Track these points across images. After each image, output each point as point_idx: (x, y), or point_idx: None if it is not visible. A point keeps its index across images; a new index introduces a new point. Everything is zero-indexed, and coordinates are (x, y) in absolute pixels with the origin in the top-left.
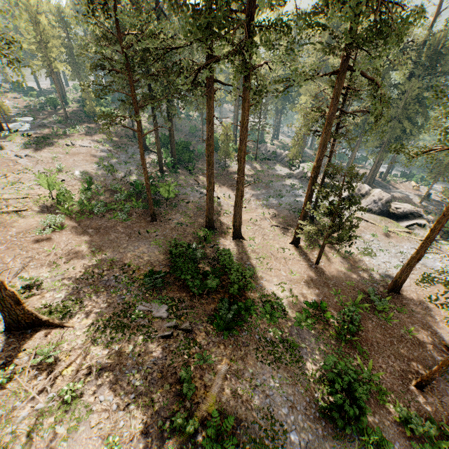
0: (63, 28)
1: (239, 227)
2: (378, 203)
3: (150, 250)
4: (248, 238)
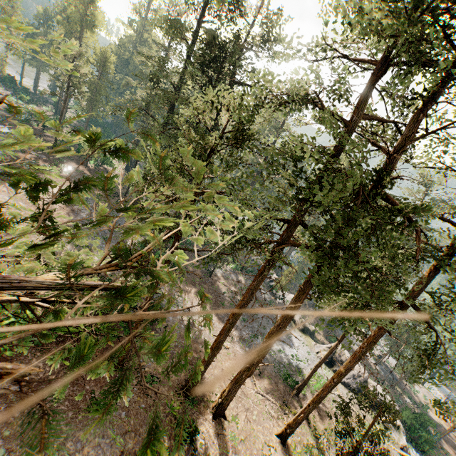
0: (99, 68)
1: (227, 405)
2: (357, 379)
3: (100, 452)
4: (230, 415)
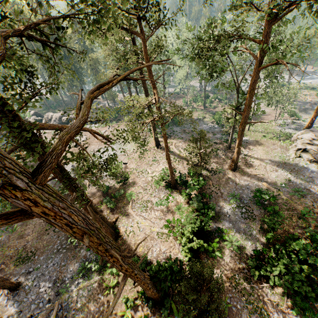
0: None
1: None
2: (57, 121)
3: None
4: None
